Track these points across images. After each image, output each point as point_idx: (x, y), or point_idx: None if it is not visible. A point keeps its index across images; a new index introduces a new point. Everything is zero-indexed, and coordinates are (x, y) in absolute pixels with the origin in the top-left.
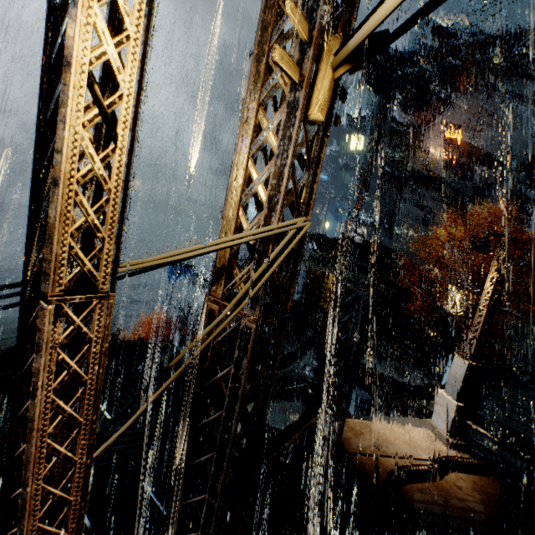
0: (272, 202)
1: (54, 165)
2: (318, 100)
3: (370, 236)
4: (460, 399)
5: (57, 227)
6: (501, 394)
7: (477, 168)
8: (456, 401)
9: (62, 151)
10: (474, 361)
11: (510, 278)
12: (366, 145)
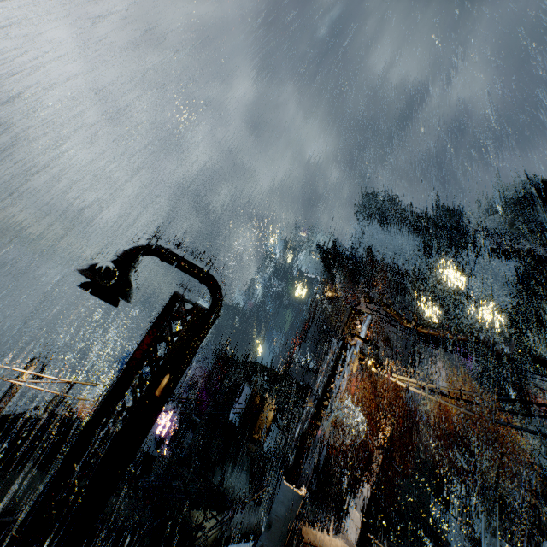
0: (339, 393)
1: (334, 393)
2: (354, 368)
3: (300, 376)
4: (365, 516)
5: (333, 403)
6: (385, 545)
7: (382, 347)
8: (363, 517)
9: (337, 392)
10: (374, 489)
11: (397, 442)
12: (311, 302)
